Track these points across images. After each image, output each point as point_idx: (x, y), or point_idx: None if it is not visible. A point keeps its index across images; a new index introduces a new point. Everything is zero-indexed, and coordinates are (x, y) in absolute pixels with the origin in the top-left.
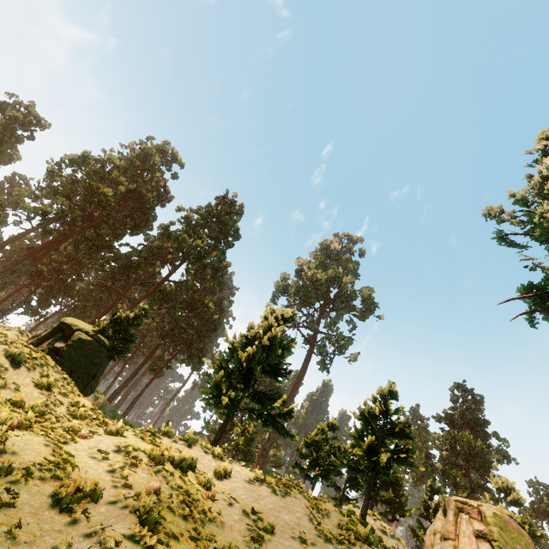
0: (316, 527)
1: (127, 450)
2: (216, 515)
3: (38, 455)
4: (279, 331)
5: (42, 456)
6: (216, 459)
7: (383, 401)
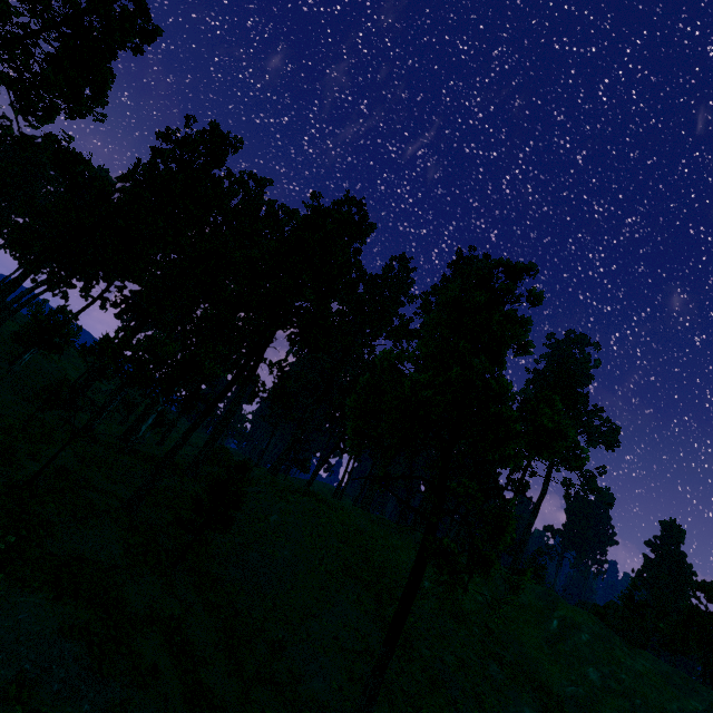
0: None
1: None
2: None
3: None
4: None
5: None
6: None
7: None
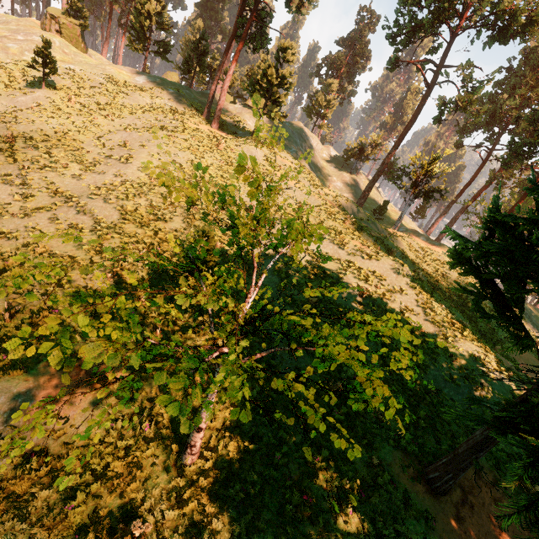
0: (162, 85)
1: (103, 67)
2: (131, 81)
3: (82, 68)
4: (152, 3)
5: (84, 68)
6: (136, 71)
7: (197, 41)
